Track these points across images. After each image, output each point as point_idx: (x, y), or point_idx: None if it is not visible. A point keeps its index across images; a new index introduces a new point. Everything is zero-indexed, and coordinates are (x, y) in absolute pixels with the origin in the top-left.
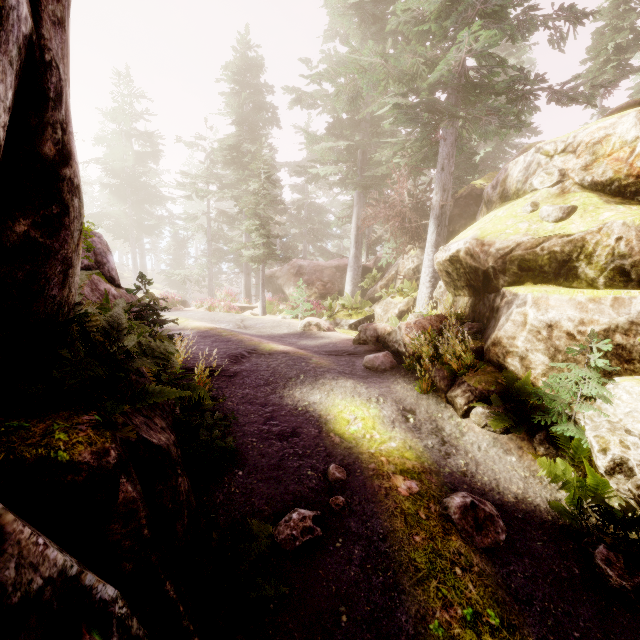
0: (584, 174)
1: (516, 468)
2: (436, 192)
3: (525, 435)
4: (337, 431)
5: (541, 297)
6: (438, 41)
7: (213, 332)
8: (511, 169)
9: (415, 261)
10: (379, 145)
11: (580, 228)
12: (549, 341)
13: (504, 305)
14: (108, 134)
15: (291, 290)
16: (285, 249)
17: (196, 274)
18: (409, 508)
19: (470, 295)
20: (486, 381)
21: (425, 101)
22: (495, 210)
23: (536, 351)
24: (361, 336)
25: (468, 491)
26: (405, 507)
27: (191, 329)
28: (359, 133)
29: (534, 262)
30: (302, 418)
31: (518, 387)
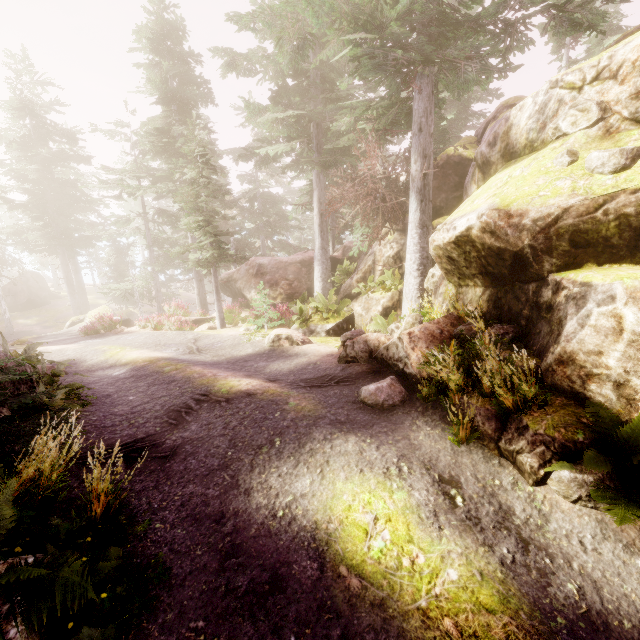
0: (637, 104)
1: None
2: (415, 160)
3: None
4: (351, 560)
5: None
6: None
7: (152, 368)
8: (515, 117)
9: (394, 247)
10: (335, 114)
11: None
12: None
13: (566, 301)
14: (9, 130)
15: (253, 294)
16: (241, 247)
17: (139, 286)
18: None
19: (486, 285)
20: (564, 424)
21: (393, 39)
22: (501, 171)
23: None
24: (348, 352)
25: None
26: None
27: (125, 364)
28: (309, 105)
29: (595, 233)
30: (287, 537)
31: (625, 434)
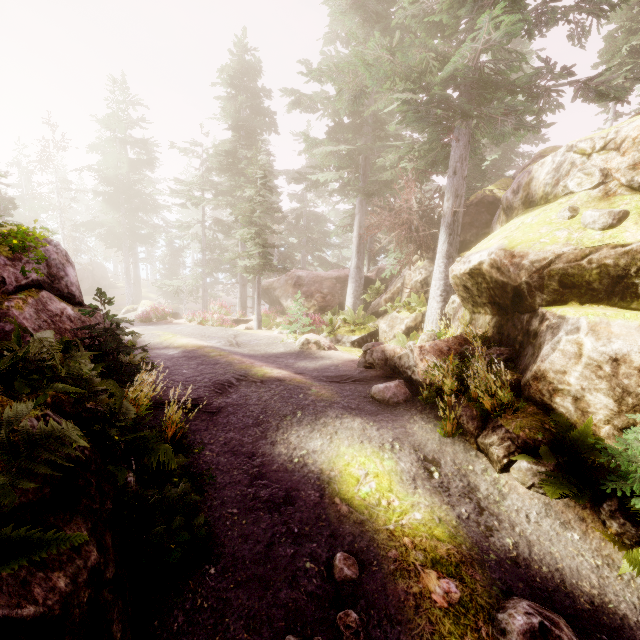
0: (633, 174)
1: (582, 552)
2: (447, 198)
3: (586, 501)
4: (344, 495)
5: (599, 322)
6: (448, 36)
7: (200, 352)
8: (536, 171)
9: (423, 273)
10: (383, 150)
11: (638, 237)
12: (614, 379)
13: (546, 330)
14: (102, 141)
15: (289, 302)
16: (283, 259)
17: (189, 285)
18: (451, 632)
19: (493, 313)
20: (530, 426)
21: (437, 98)
22: (519, 217)
23: (596, 391)
24: (367, 358)
25: (526, 593)
26: (445, 631)
27: (177, 347)
28: (361, 139)
29: (580, 277)
30: (299, 474)
31: (574, 437)
